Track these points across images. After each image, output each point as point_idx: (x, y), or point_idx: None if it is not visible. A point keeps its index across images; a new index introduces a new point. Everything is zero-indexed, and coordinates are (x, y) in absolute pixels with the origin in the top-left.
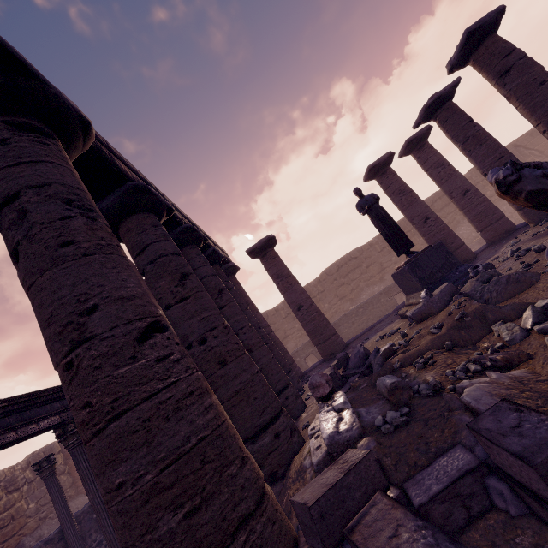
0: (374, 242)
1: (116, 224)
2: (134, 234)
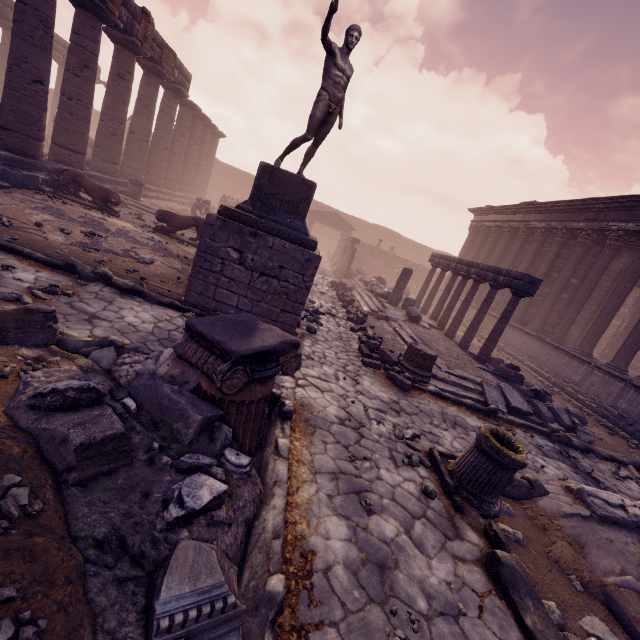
0: (224, 166)
1: (2, 27)
2: (5, 37)
